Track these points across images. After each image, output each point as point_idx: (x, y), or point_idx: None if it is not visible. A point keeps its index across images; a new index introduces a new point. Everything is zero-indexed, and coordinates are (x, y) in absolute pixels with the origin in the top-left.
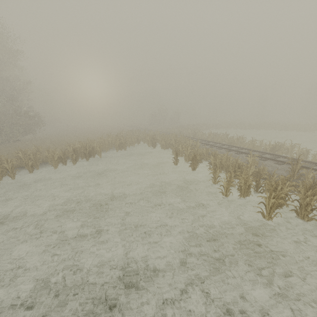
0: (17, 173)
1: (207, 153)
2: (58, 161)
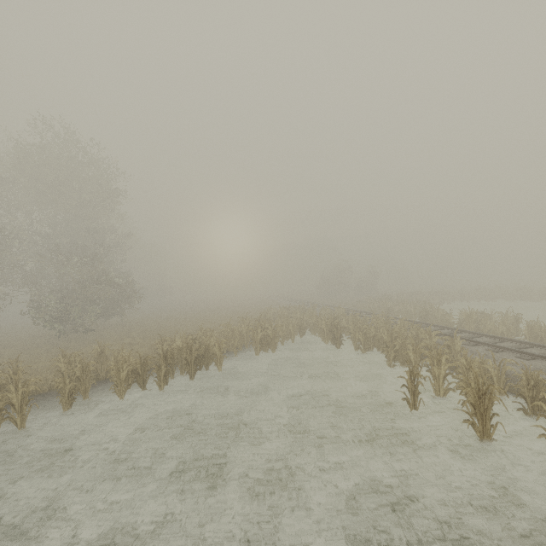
0: (42, 406)
1: (501, 373)
2: (127, 382)
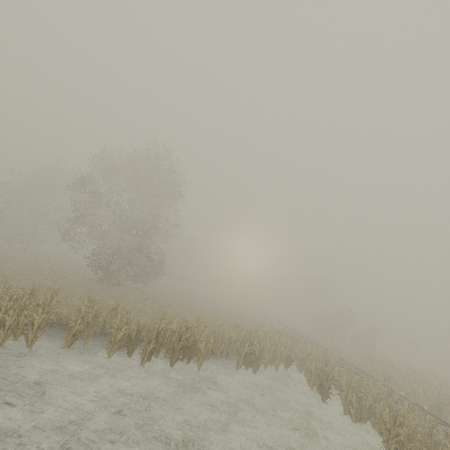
0: (54, 335)
1: None
2: (119, 343)
